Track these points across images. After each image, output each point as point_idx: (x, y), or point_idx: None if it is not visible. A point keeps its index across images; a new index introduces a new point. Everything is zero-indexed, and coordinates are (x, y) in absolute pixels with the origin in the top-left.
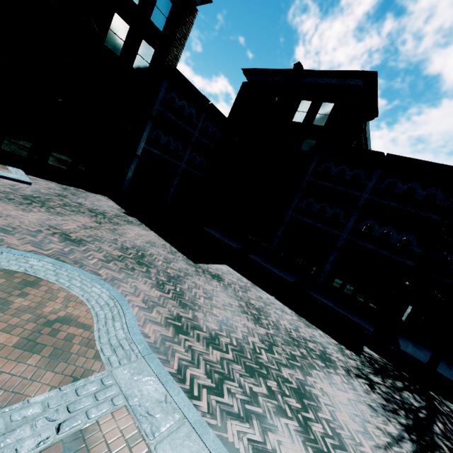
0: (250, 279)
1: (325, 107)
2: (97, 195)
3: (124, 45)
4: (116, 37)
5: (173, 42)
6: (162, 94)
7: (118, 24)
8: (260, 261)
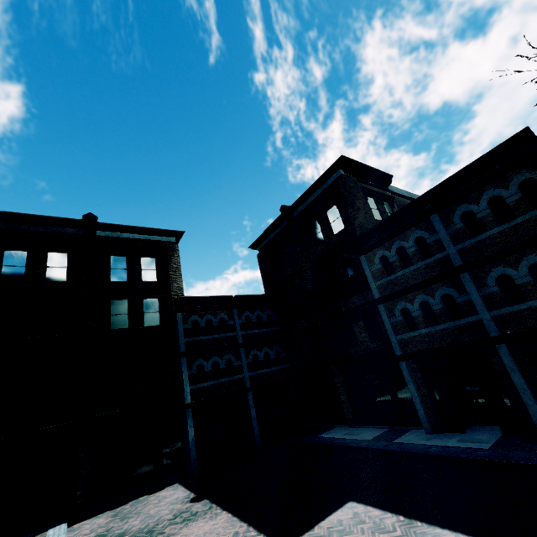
0: (402, 509)
1: (331, 213)
2: (163, 490)
3: (129, 316)
4: (119, 316)
5: (169, 280)
6: (181, 326)
7: (117, 306)
8: (419, 439)
